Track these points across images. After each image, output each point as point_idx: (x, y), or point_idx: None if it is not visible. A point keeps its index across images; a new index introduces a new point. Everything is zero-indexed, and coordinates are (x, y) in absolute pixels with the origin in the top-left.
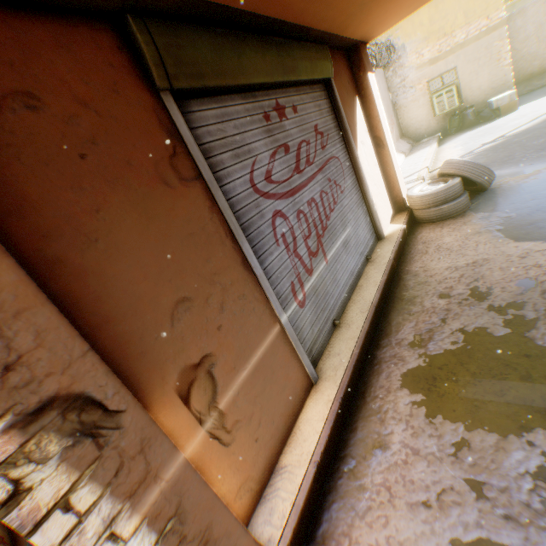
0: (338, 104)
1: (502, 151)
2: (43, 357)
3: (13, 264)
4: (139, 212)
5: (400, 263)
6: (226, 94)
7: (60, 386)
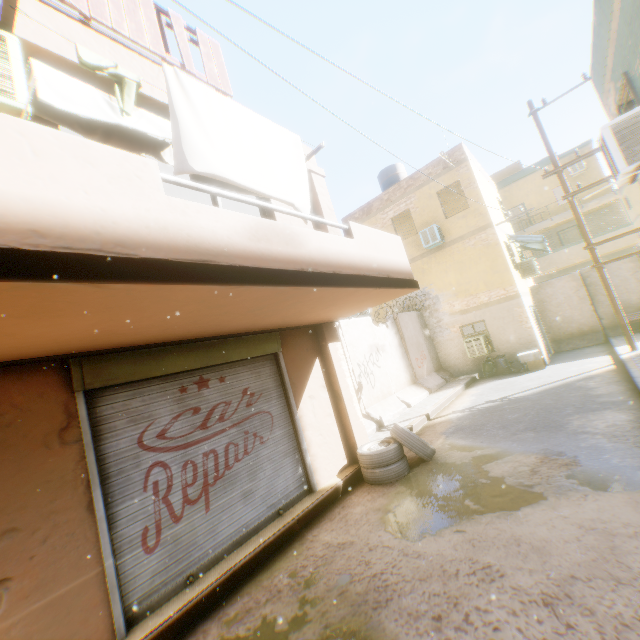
0: (282, 369)
1: (486, 416)
2: None
3: None
4: (16, 466)
5: (309, 524)
6: (146, 380)
7: None
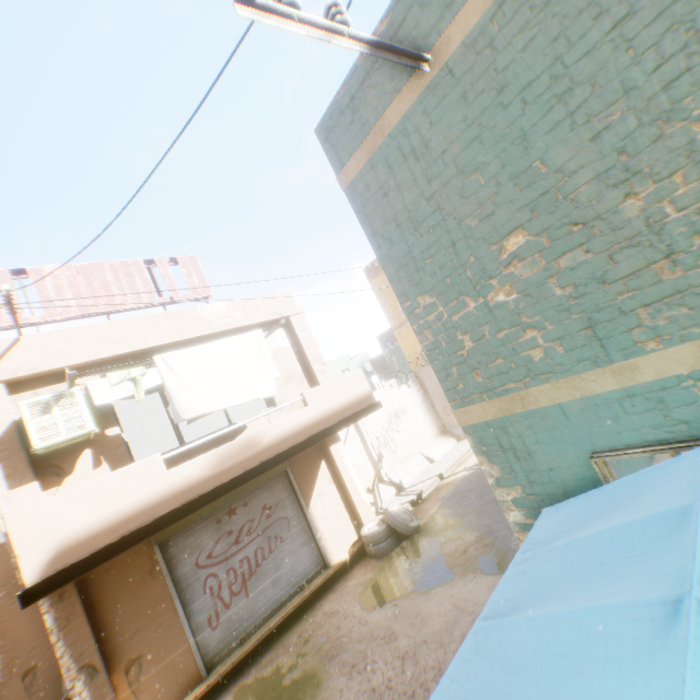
0: (292, 481)
1: (480, 479)
2: (89, 651)
3: (91, 626)
4: (132, 596)
5: (321, 594)
6: (193, 523)
7: (90, 659)
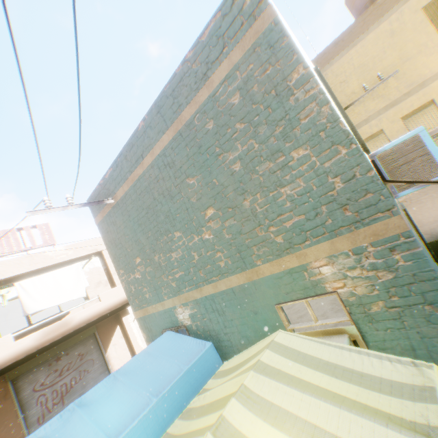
0: (98, 338)
1: None
2: None
3: None
4: None
5: None
6: (35, 366)
7: None
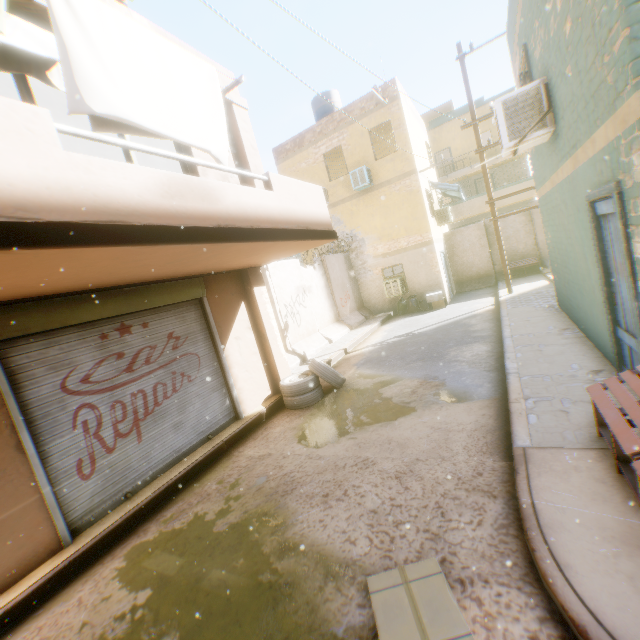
0: (207, 313)
1: (391, 350)
2: None
3: None
4: None
5: (235, 444)
6: (62, 328)
7: None
